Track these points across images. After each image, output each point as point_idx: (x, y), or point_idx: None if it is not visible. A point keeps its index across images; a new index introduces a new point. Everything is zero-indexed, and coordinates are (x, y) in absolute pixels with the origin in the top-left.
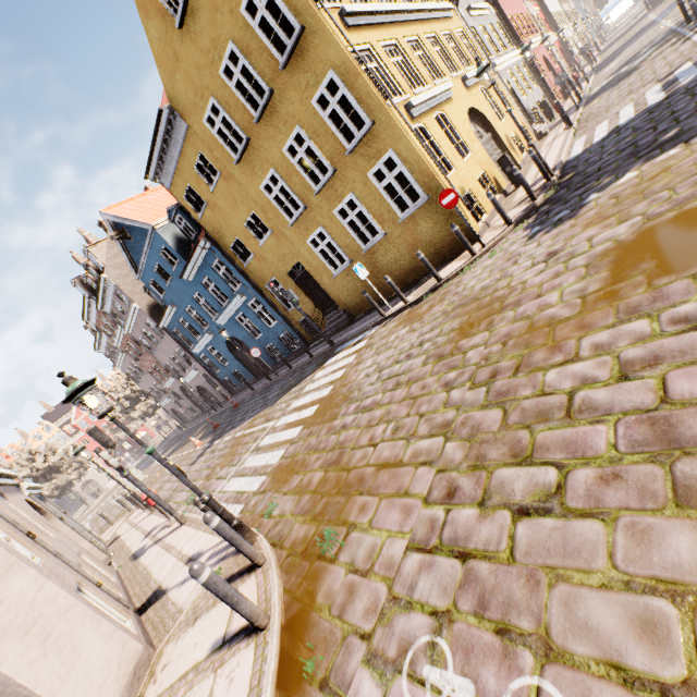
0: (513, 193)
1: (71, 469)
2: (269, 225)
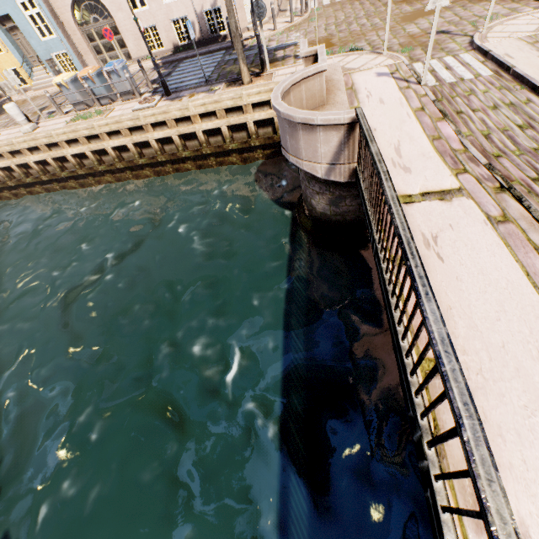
0: None
1: None
2: None
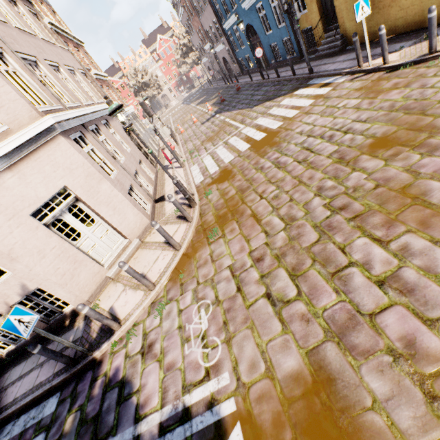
0: None
1: (154, 88)
2: None
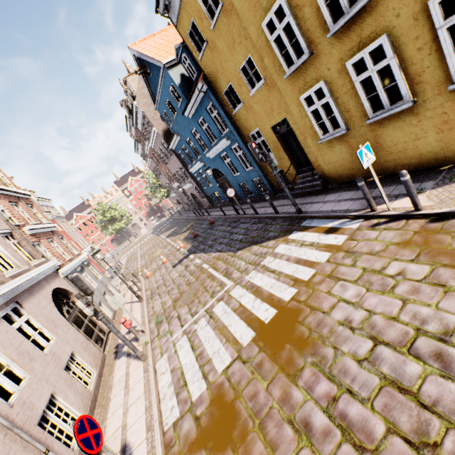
0: None
1: (122, 221)
2: (263, 74)
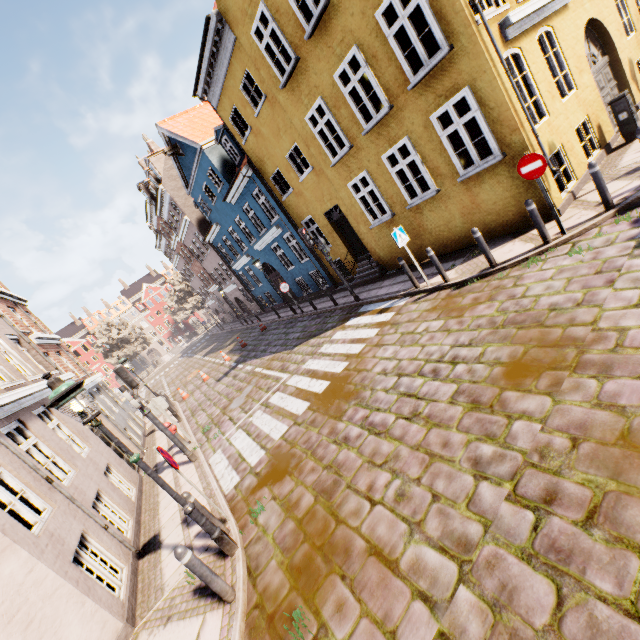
0: (620, 150)
1: (137, 343)
2: (310, 161)
